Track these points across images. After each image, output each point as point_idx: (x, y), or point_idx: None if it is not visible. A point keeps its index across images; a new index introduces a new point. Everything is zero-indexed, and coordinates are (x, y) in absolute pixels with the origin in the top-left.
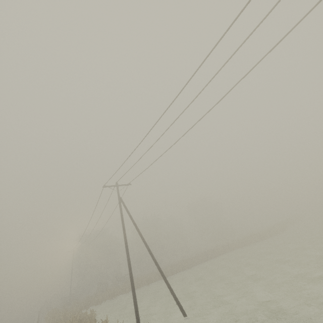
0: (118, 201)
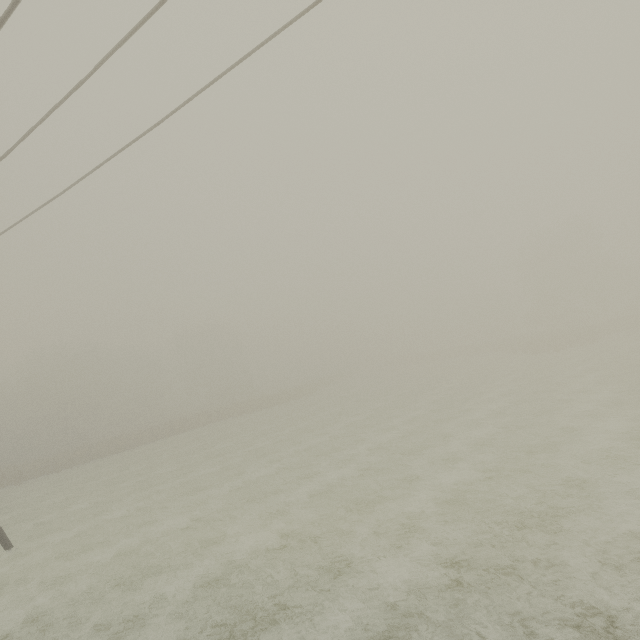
0: None
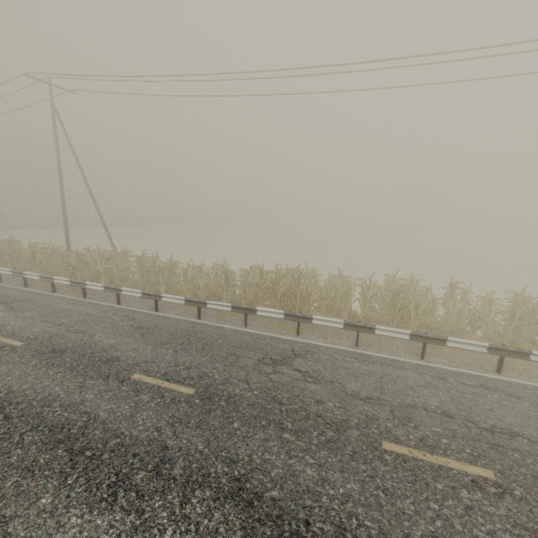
0: (52, 111)
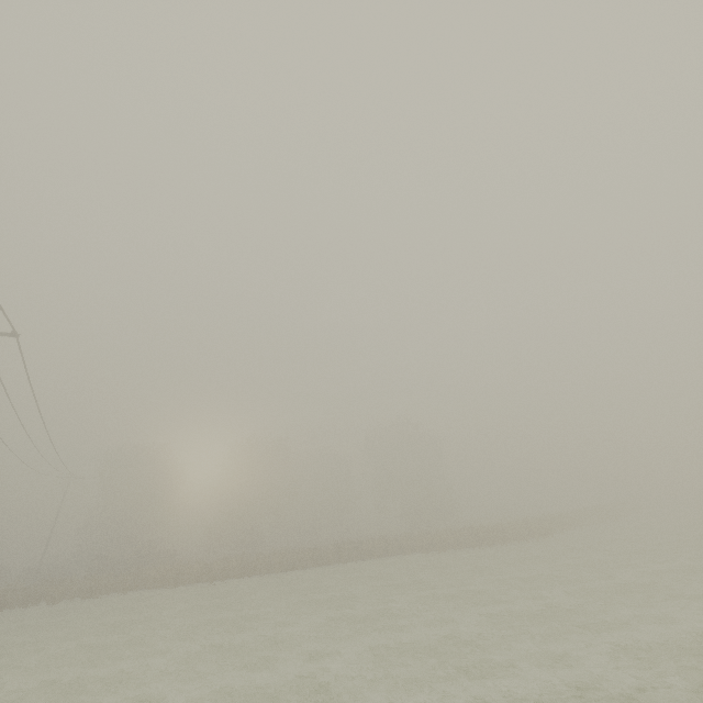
0: None
